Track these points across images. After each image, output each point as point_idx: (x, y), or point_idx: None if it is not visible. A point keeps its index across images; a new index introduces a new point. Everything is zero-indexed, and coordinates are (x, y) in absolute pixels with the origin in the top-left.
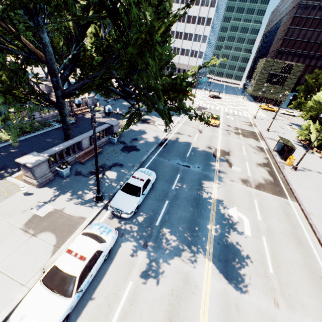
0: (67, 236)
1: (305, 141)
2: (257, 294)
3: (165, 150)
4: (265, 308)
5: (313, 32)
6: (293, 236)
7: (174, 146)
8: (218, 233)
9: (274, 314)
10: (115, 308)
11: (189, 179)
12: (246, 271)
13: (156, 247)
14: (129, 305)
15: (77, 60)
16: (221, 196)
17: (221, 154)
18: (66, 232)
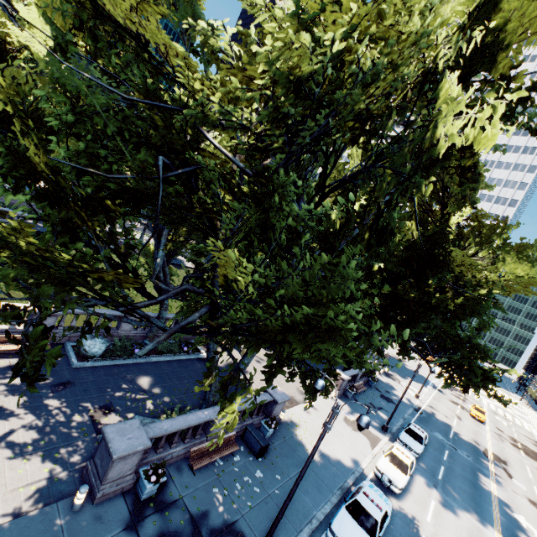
0: (374, 443)
1: None
2: None
3: (423, 418)
4: None
5: None
6: None
7: (431, 418)
8: (504, 522)
9: None
10: (428, 507)
11: (460, 461)
12: None
13: (445, 493)
14: (437, 512)
15: None
16: (502, 497)
17: (494, 457)
18: (373, 440)
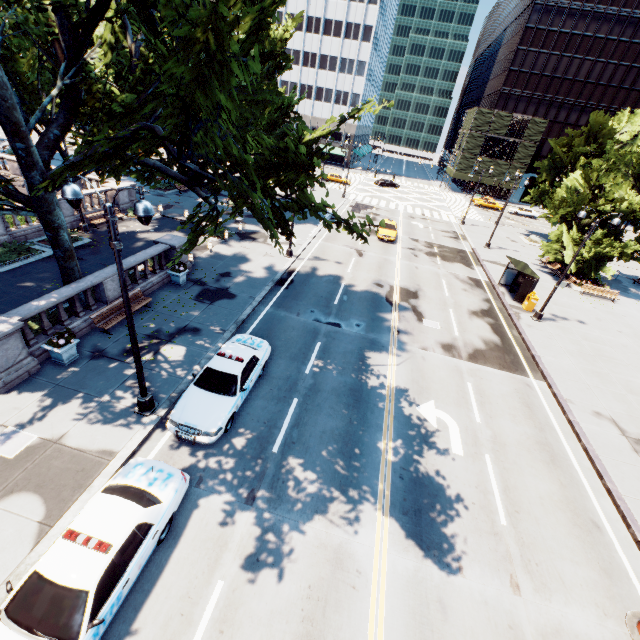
0: (71, 497)
1: (555, 263)
2: (479, 571)
3: (290, 293)
4: (495, 597)
5: (560, 59)
6: (540, 448)
7: (308, 284)
8: (400, 456)
9: (513, 607)
10: None
11: (340, 351)
12: (457, 527)
13: (274, 499)
14: (216, 634)
15: (77, 103)
16: (403, 382)
17: (402, 296)
18: (70, 489)
